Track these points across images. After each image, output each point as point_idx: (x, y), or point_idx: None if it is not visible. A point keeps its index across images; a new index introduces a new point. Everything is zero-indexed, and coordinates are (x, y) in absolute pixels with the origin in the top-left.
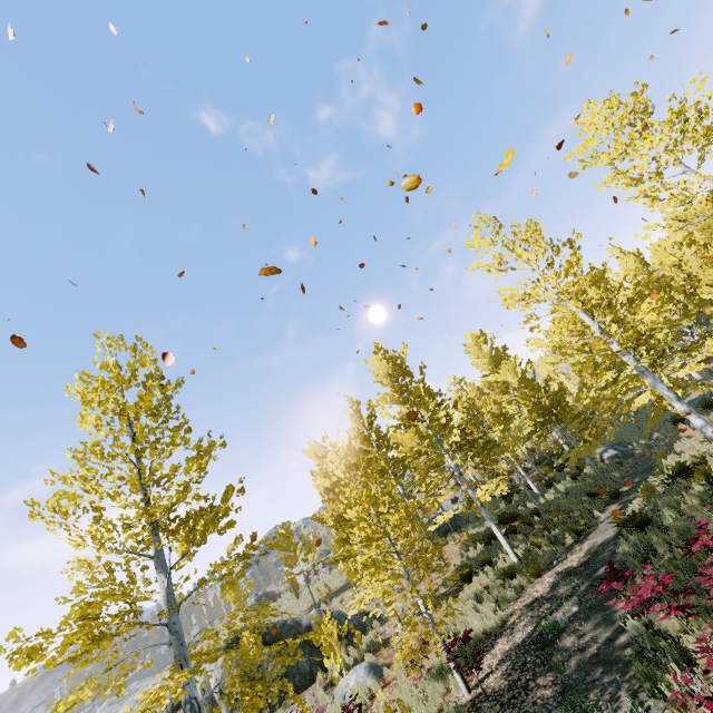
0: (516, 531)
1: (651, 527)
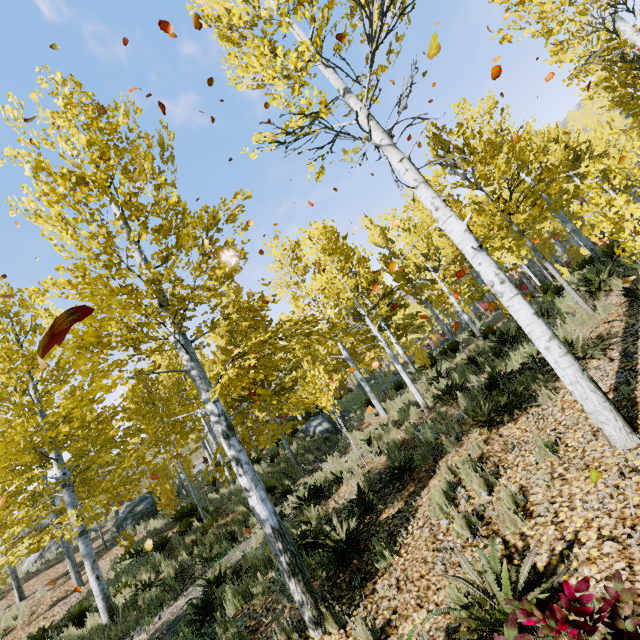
0: (166, 544)
1: (189, 634)
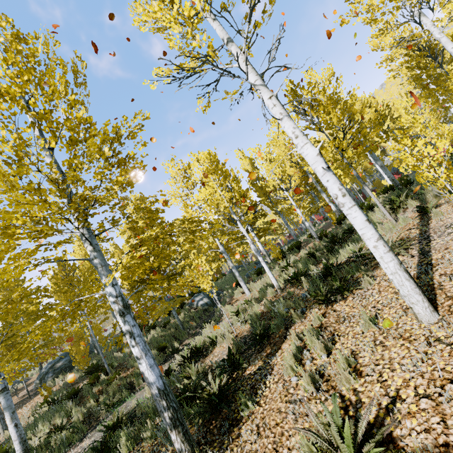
0: (78, 394)
1: None
